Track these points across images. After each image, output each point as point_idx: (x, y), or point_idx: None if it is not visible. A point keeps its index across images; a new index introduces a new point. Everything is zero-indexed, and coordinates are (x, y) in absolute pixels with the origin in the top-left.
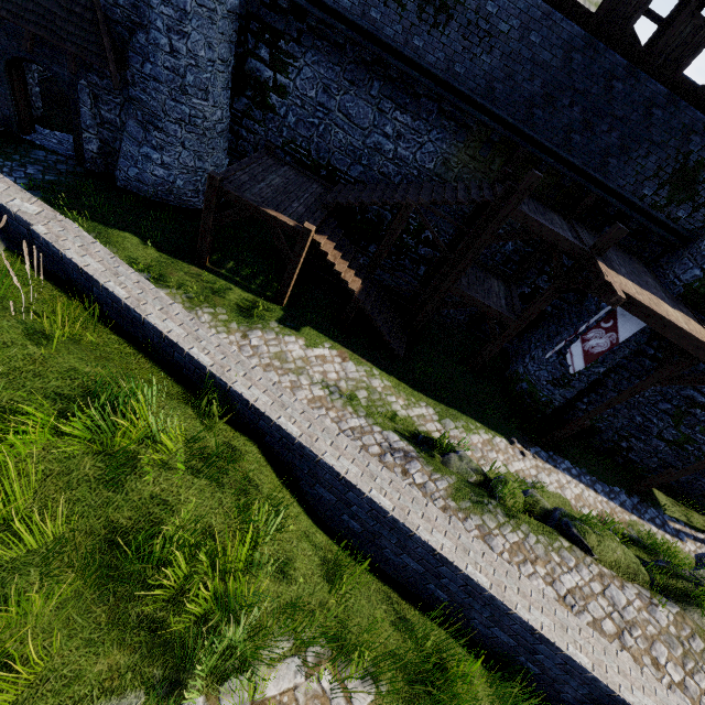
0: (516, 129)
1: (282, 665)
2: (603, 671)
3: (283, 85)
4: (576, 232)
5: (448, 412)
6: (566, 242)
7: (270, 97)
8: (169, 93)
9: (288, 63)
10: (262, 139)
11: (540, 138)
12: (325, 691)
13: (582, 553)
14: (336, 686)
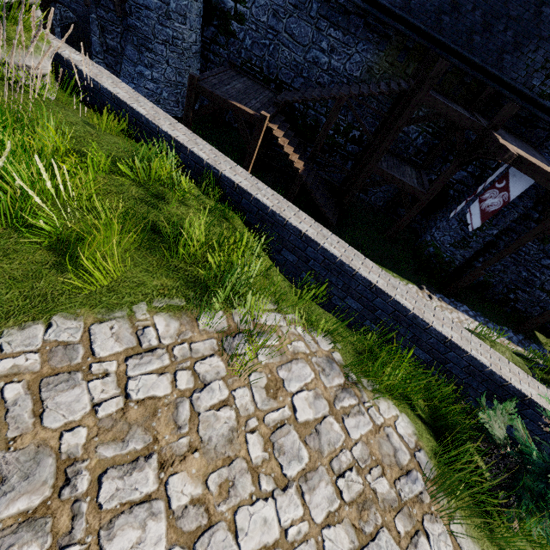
0: (427, 35)
1: (271, 314)
2: (498, 368)
3: (242, 13)
4: (476, 118)
5: None
6: (468, 121)
7: (232, 24)
8: (157, 18)
9: None
10: (225, 61)
11: (447, 41)
12: (300, 334)
13: None
14: (307, 335)
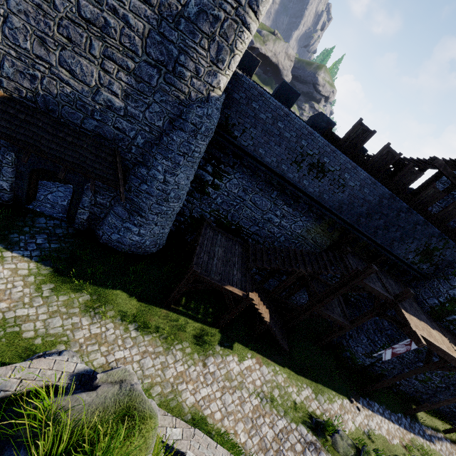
0: (350, 224)
1: None
2: None
3: (218, 184)
4: (380, 279)
5: (318, 388)
6: (384, 296)
7: (207, 188)
8: (155, 200)
9: (223, 175)
10: (197, 207)
11: (362, 230)
12: None
13: None
14: None
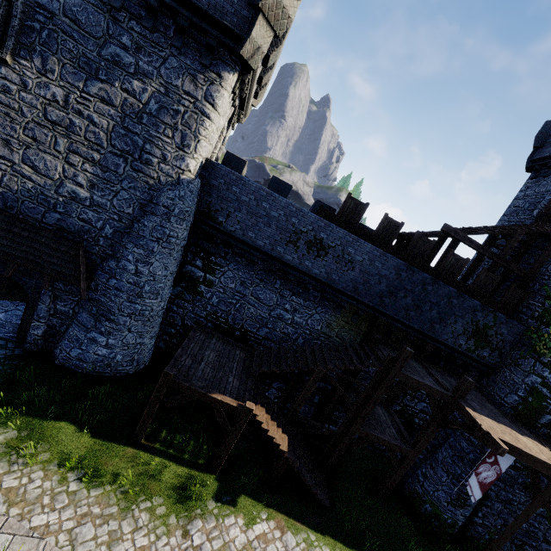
0: (374, 308)
1: None
2: None
3: (211, 280)
4: (432, 375)
5: None
6: (437, 392)
7: (199, 287)
8: (127, 297)
9: (215, 268)
10: (189, 312)
11: (390, 313)
12: None
13: None
14: None
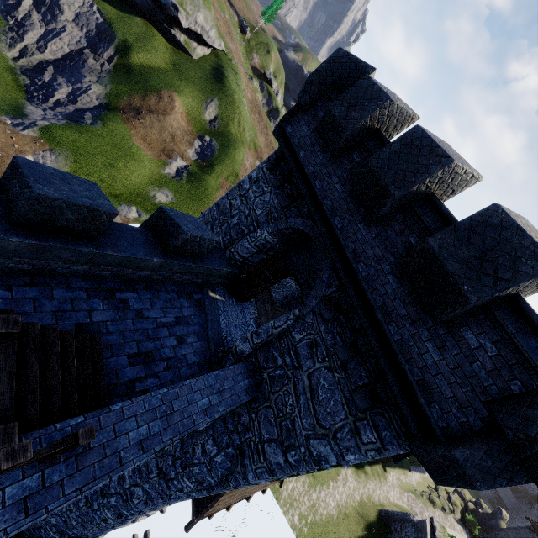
0: None
1: None
2: None
3: None
4: None
5: (404, 471)
6: None
7: None
8: None
9: None
10: None
11: None
12: None
13: (436, 505)
14: None
